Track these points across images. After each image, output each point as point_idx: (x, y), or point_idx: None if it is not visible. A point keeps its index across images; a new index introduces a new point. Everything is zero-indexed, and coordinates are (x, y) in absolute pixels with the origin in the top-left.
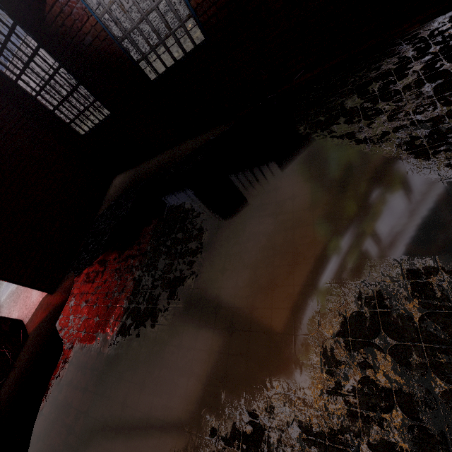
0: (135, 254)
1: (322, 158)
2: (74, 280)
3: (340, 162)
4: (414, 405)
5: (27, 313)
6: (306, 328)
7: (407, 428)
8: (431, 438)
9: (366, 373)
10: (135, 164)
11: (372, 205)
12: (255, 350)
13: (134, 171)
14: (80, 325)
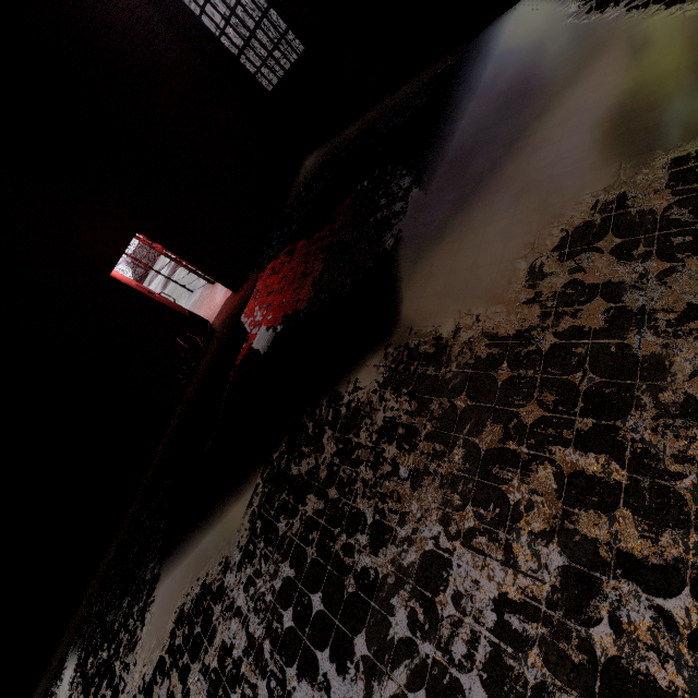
0: (326, 235)
1: (602, 47)
2: (258, 277)
3: (629, 44)
4: (620, 291)
5: (212, 314)
6: (517, 253)
7: (604, 311)
8: (627, 314)
9: (575, 277)
10: (331, 135)
11: (655, 92)
12: (451, 287)
13: (330, 144)
14: (266, 312)
